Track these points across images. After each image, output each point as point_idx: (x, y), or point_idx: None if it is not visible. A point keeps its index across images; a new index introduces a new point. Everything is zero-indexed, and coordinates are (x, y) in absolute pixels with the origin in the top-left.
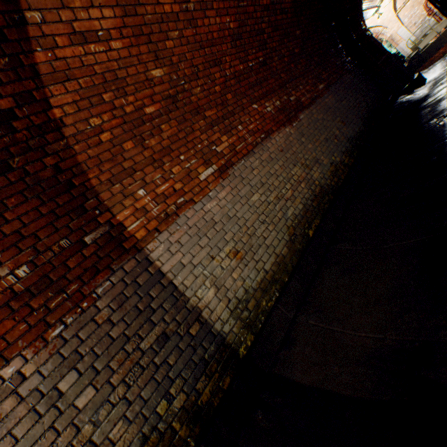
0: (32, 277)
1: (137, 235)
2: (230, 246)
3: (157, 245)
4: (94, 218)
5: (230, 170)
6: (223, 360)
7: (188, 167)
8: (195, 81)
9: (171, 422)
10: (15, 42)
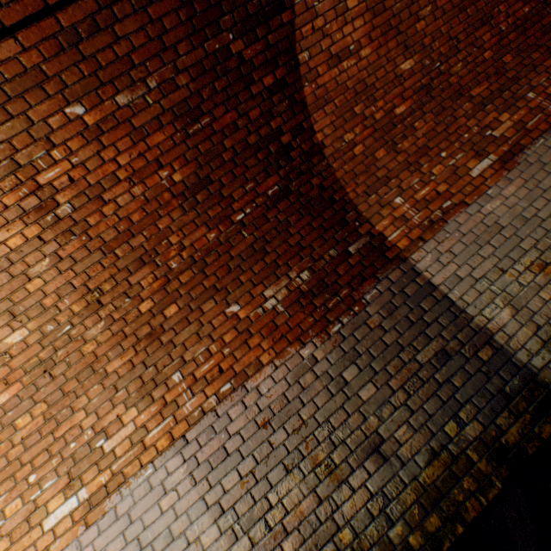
0: (312, 281)
1: (398, 245)
2: (529, 256)
3: (422, 255)
4: (354, 230)
5: (519, 157)
6: (536, 401)
7: (452, 165)
8: (453, 57)
9: (464, 448)
10: (291, 85)
